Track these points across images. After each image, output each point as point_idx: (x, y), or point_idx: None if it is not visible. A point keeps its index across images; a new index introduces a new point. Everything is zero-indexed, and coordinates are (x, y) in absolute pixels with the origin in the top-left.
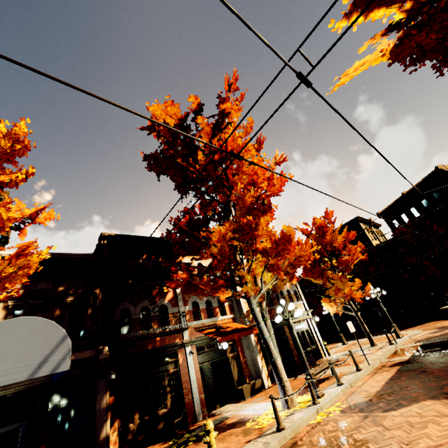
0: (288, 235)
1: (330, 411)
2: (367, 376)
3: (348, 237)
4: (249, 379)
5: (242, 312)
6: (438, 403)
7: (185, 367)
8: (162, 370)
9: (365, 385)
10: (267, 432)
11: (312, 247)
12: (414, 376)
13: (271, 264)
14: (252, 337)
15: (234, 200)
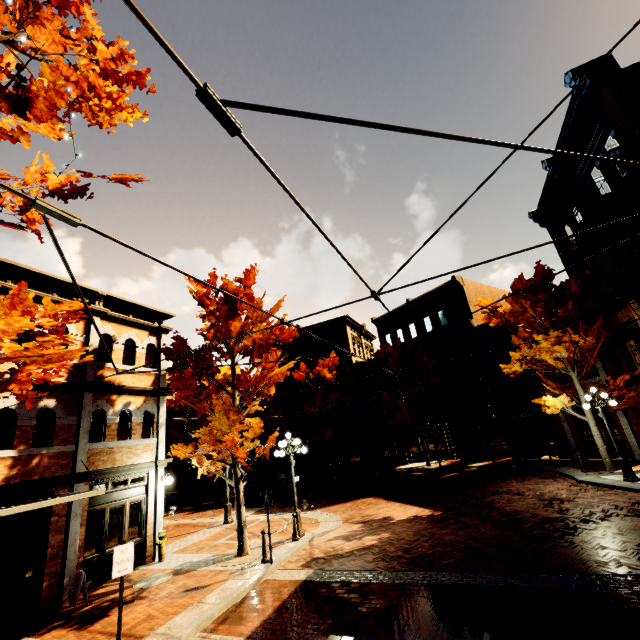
0: None
1: None
2: None
3: (282, 335)
4: None
5: None
6: None
7: None
8: None
9: None
10: None
11: (205, 335)
12: None
13: None
14: None
15: None
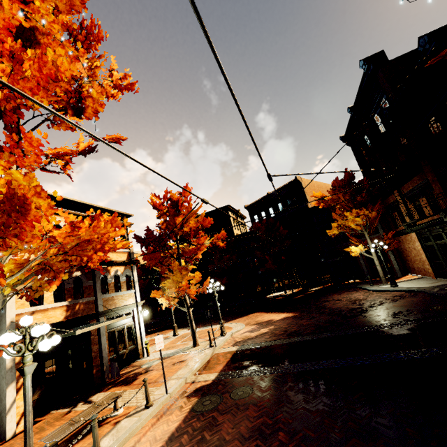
0: (21, 196)
1: None
2: (153, 419)
3: (204, 223)
4: None
5: (4, 313)
6: None
7: None
8: None
9: None
10: None
11: (160, 227)
12: (200, 433)
13: None
14: None
15: None
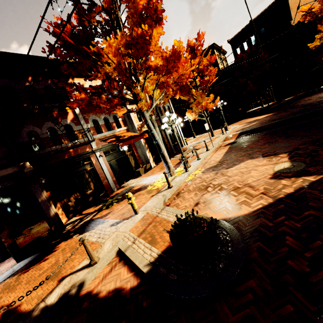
0: (179, 51)
1: (196, 173)
2: (212, 153)
3: (211, 60)
4: (142, 164)
5: (133, 124)
6: (254, 161)
7: (99, 165)
8: (81, 170)
9: (212, 157)
10: (162, 190)
11: None
12: (239, 149)
13: (162, 81)
14: (142, 140)
15: (124, 1)
